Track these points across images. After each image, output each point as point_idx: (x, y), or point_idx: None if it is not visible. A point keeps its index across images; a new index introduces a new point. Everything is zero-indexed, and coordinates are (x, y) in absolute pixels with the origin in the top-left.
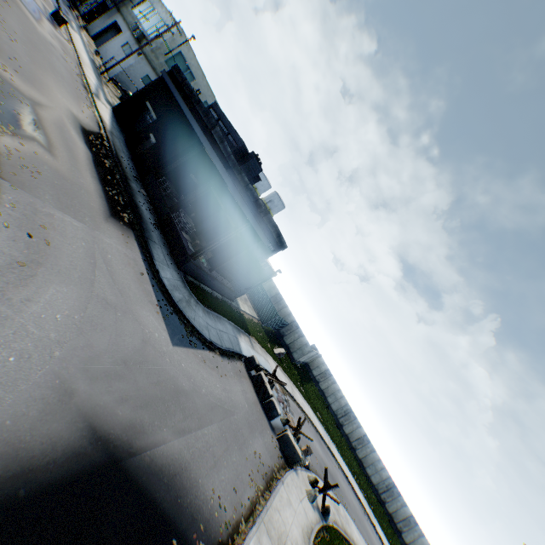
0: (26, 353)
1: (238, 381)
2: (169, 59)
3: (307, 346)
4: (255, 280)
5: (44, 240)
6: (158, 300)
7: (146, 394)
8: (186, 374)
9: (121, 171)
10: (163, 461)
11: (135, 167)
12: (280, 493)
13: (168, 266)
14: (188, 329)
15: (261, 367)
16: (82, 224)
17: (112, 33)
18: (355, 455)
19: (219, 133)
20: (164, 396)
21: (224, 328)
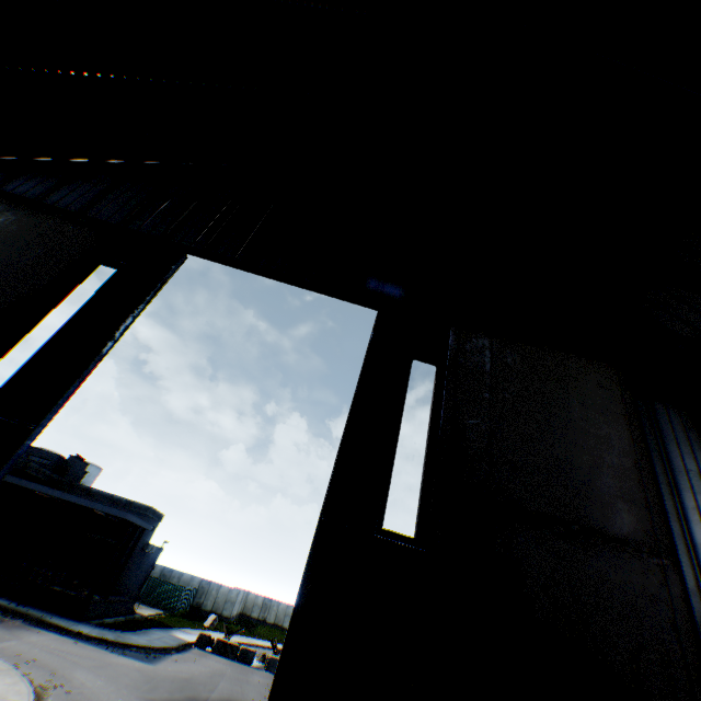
0: (120, 696)
1: (207, 658)
2: None
3: (232, 590)
4: (146, 571)
5: (33, 659)
6: (107, 648)
7: (176, 686)
8: (177, 670)
9: None
10: (218, 700)
11: None
12: None
13: (76, 624)
14: (144, 651)
15: (212, 638)
16: (15, 640)
17: None
18: None
19: (35, 466)
20: (184, 683)
21: (158, 634)
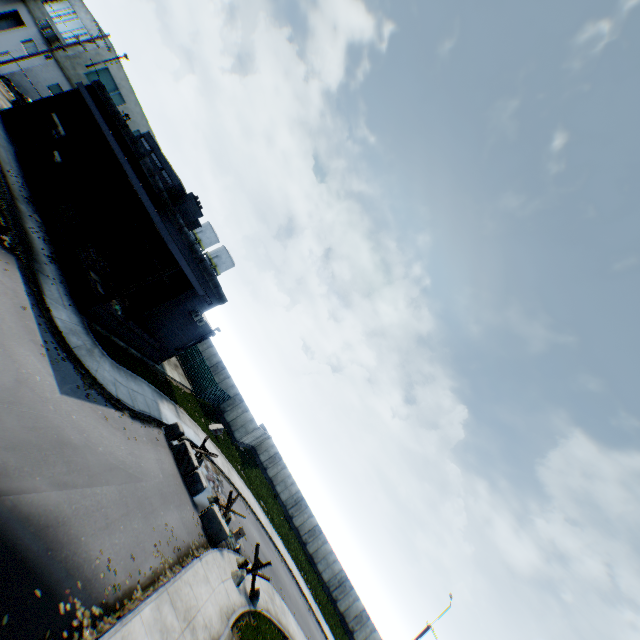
0: None
1: (152, 449)
2: (91, 72)
3: (252, 422)
4: (188, 339)
5: None
6: (47, 341)
7: (15, 437)
8: (77, 427)
9: (6, 187)
10: (32, 509)
11: (29, 187)
12: (195, 568)
13: (65, 306)
14: (87, 381)
15: (187, 438)
16: None
17: (11, 23)
18: (306, 550)
19: (149, 165)
20: (43, 444)
21: (140, 389)
